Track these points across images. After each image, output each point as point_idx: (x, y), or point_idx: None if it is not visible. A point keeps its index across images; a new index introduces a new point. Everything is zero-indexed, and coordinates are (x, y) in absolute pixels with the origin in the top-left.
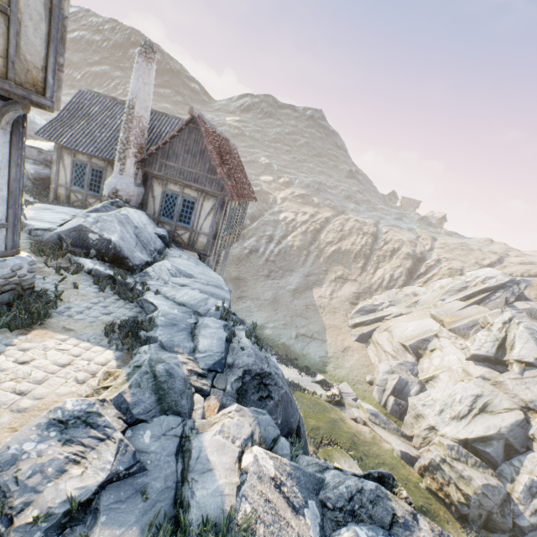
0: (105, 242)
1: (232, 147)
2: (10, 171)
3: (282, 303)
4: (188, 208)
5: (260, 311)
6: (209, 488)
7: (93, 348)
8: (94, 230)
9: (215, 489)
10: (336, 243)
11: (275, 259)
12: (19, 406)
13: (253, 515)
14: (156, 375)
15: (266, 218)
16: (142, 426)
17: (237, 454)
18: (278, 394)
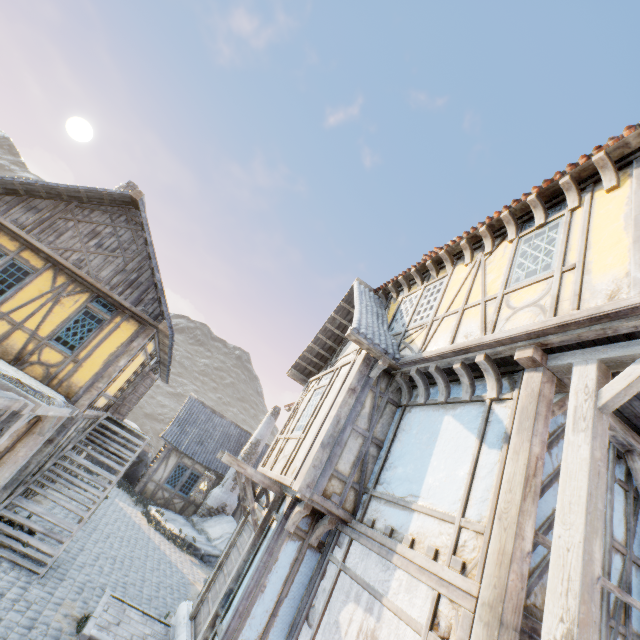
0: None
1: None
2: None
3: None
4: None
5: None
6: None
7: None
8: None
9: None
10: None
11: None
12: None
13: None
14: None
15: None
16: None
17: None
18: None
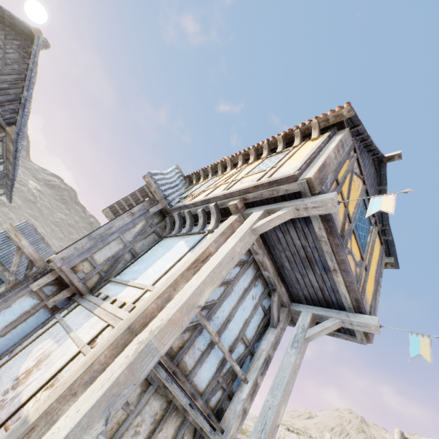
0: None
1: None
2: None
3: None
4: None
5: None
6: None
7: None
8: None
9: None
10: None
11: None
12: None
13: None
14: None
15: None
16: None
17: None
18: None
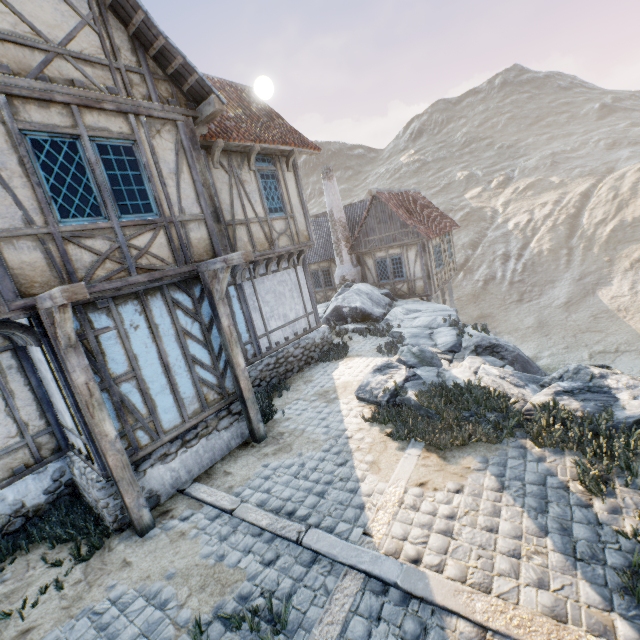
0: (353, 310)
1: (413, 194)
2: (307, 284)
3: (552, 324)
4: (397, 264)
5: (524, 343)
6: (458, 382)
7: (376, 359)
8: (344, 305)
9: (461, 382)
10: (611, 218)
11: (522, 278)
12: (357, 379)
13: (485, 385)
14: (414, 353)
15: (490, 237)
16: (414, 369)
17: (472, 371)
18: (511, 356)
